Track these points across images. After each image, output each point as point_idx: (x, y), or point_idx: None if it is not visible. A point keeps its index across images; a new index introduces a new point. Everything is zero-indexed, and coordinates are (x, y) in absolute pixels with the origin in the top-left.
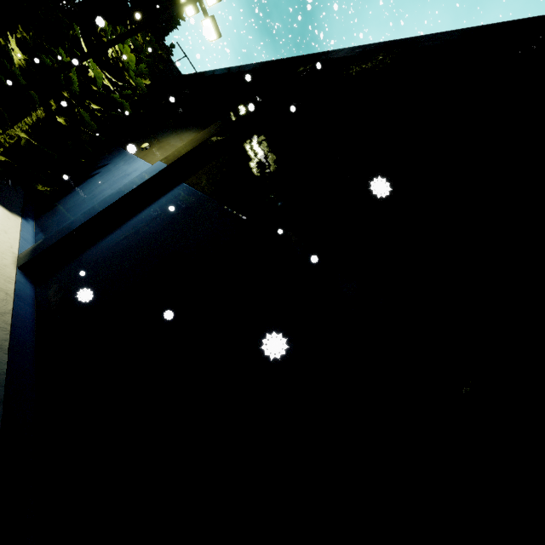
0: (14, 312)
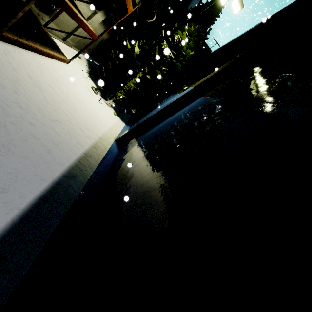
0: (104, 156)
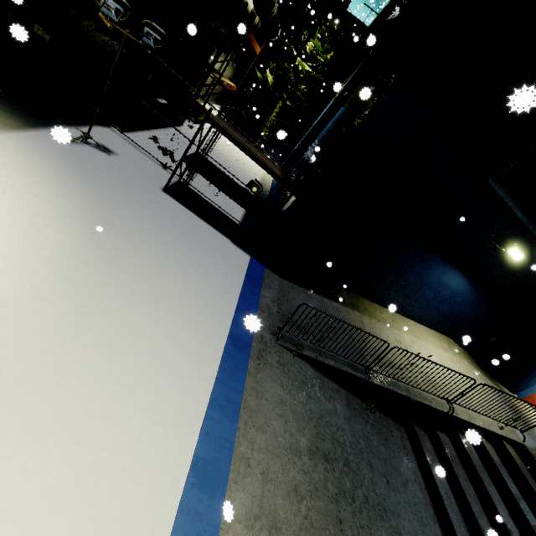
0: (271, 185)
